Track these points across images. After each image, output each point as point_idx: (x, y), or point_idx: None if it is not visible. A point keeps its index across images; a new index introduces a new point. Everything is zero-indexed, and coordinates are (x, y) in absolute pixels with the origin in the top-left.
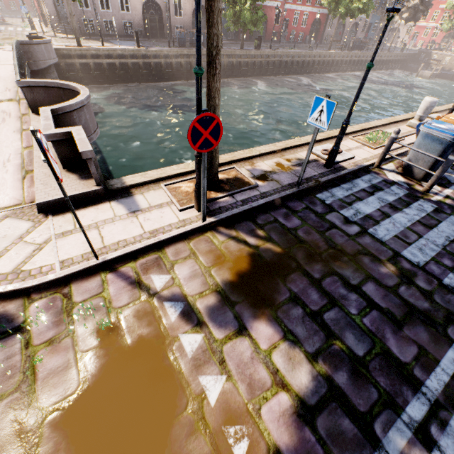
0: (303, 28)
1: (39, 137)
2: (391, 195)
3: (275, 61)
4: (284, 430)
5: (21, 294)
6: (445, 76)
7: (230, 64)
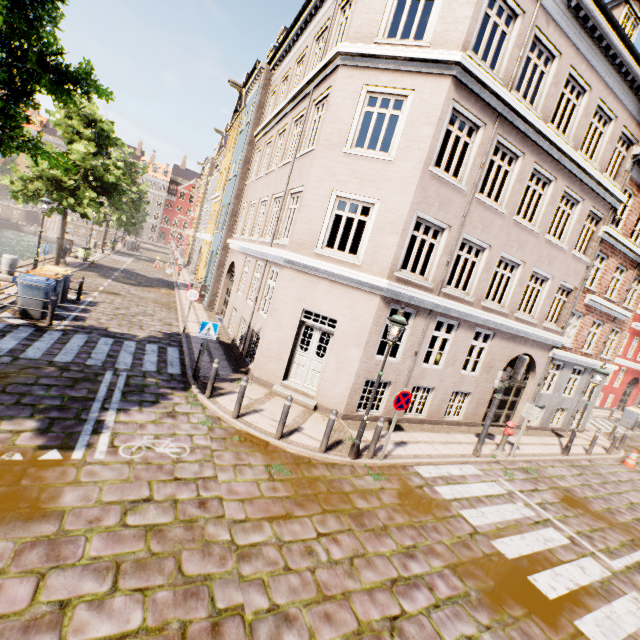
0: None
1: None
2: (23, 333)
3: None
4: (37, 440)
5: None
6: (8, 226)
7: None
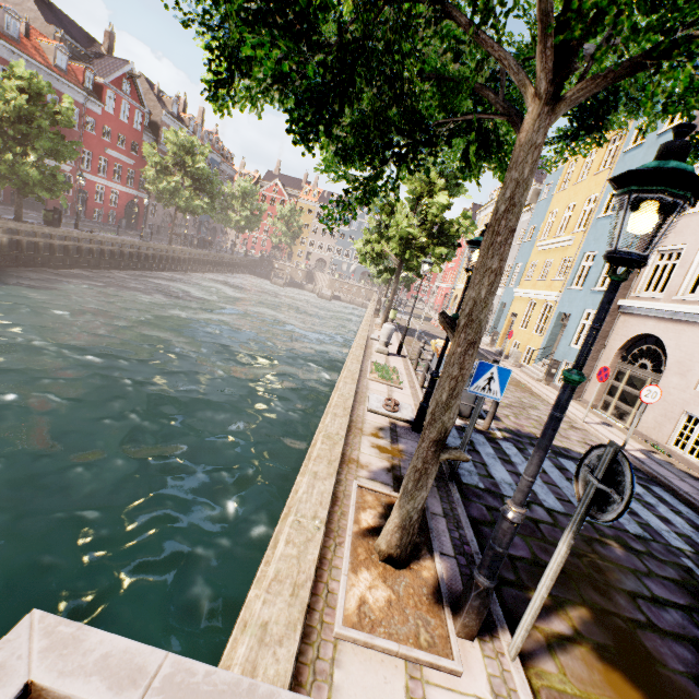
0: (115, 207)
1: None
2: (485, 445)
3: (94, 248)
4: None
5: None
6: (295, 285)
7: None
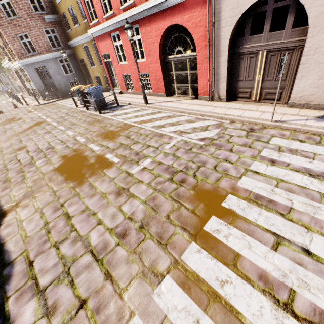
0: None
1: None
2: None
3: None
4: None
5: None
6: None
7: None
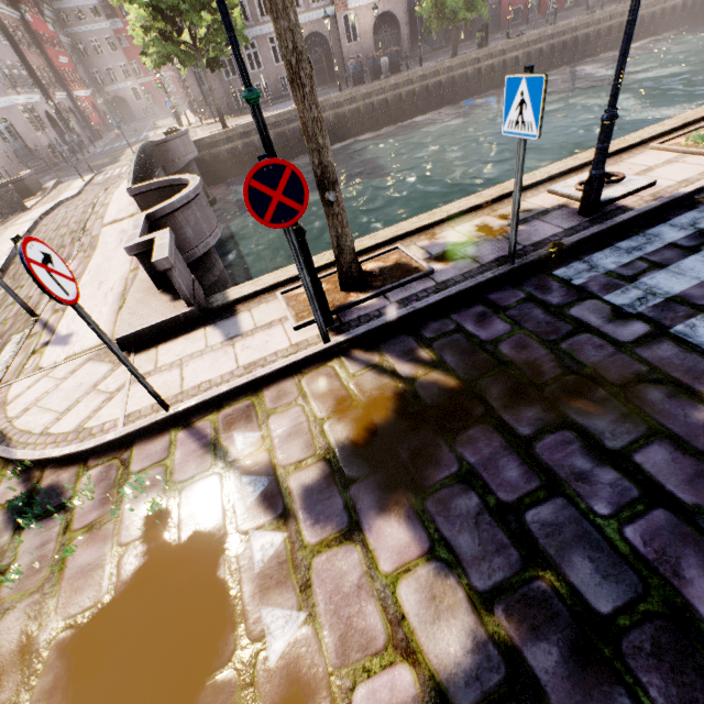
0: None
1: (21, 246)
2: None
3: (518, 56)
4: None
5: (79, 460)
6: None
7: (436, 87)
